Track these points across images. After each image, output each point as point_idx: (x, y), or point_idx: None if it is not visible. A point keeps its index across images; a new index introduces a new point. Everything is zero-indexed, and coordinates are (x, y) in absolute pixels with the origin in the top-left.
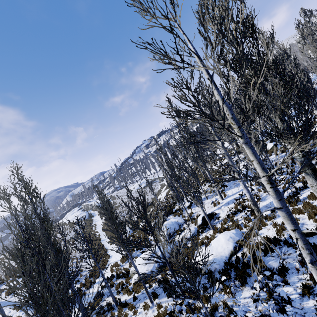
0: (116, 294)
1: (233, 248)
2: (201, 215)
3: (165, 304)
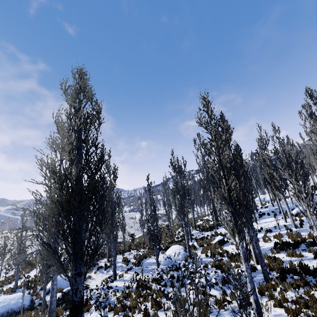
0: None
1: None
2: None
3: None
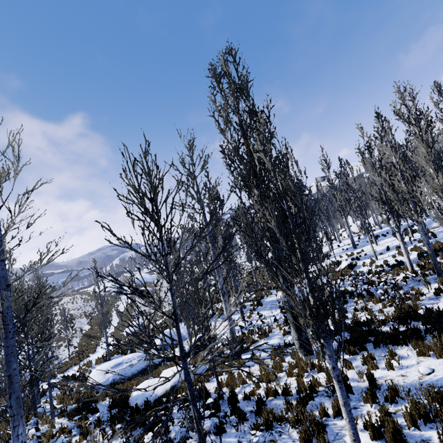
0: (55, 398)
1: (170, 387)
2: (201, 334)
3: (60, 426)
